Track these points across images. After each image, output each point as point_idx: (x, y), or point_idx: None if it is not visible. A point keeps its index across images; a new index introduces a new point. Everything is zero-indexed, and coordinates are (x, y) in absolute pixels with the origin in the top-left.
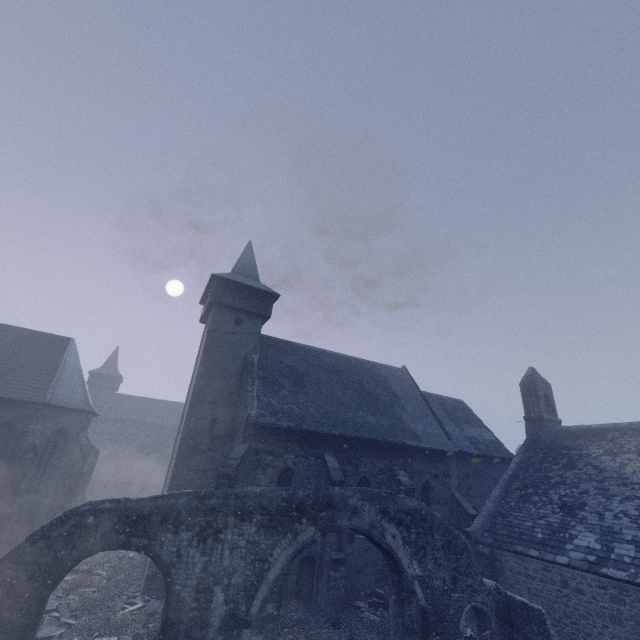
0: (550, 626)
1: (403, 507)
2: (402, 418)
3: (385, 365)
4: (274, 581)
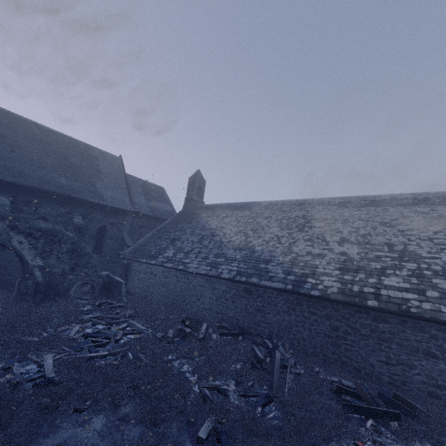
0: (124, 288)
1: (35, 226)
2: (96, 185)
3: (102, 150)
4: None
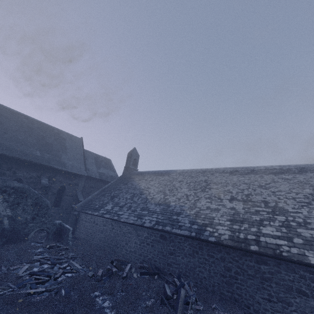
0: (71, 234)
1: (10, 185)
2: (61, 157)
3: (69, 134)
4: None
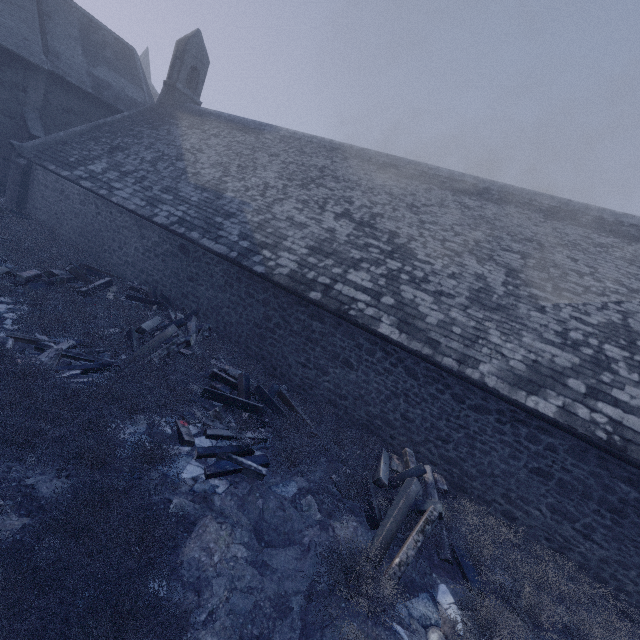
0: None
1: None
2: None
3: None
4: None
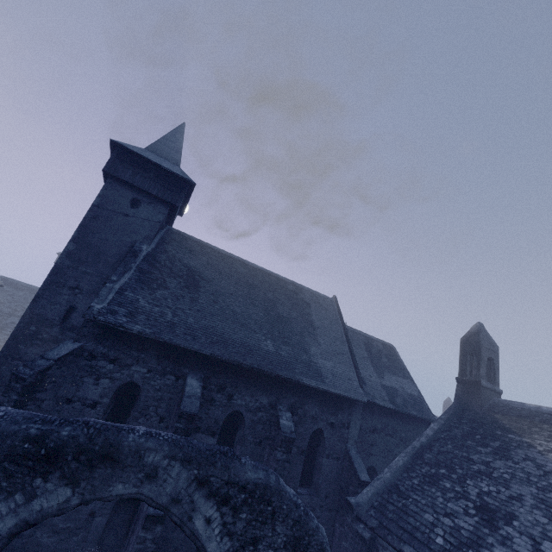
0: None
1: (238, 478)
2: (310, 351)
3: (313, 291)
4: None
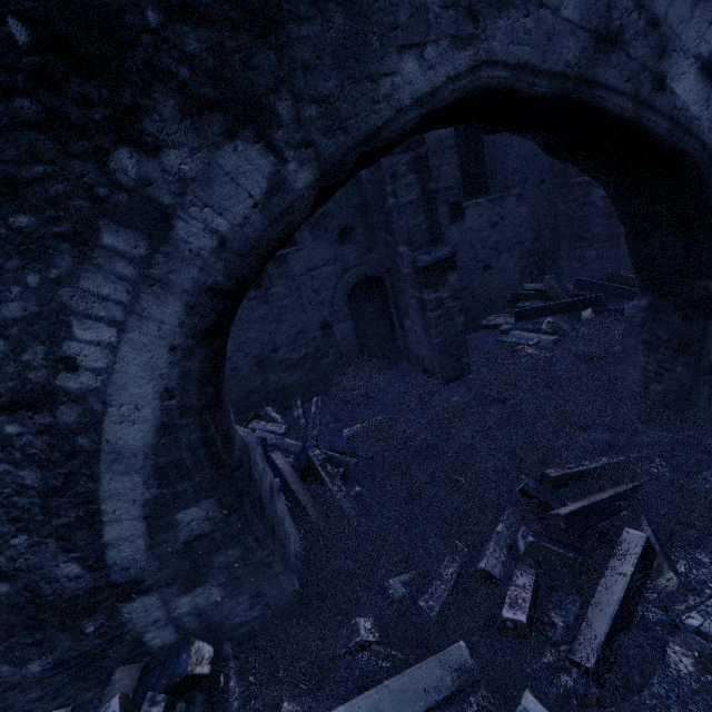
0: None
1: None
2: None
3: None
4: (157, 446)
